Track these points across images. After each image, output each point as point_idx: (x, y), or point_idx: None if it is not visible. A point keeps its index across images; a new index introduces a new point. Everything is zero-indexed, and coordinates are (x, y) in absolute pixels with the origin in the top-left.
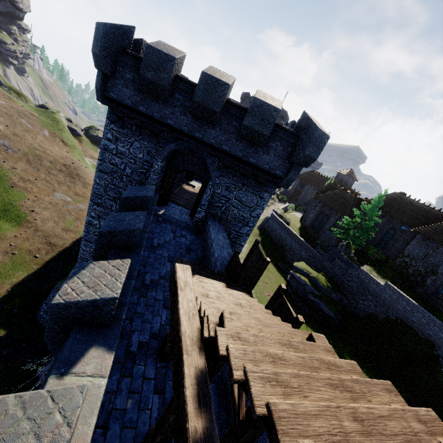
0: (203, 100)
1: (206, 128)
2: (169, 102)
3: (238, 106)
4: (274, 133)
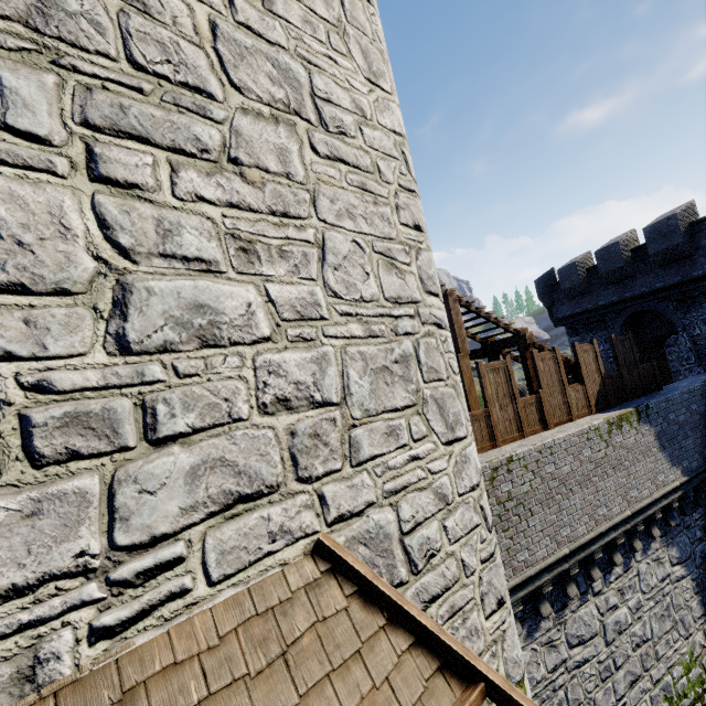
0: (606, 269)
1: (630, 284)
2: (592, 291)
3: (642, 245)
4: (694, 232)
